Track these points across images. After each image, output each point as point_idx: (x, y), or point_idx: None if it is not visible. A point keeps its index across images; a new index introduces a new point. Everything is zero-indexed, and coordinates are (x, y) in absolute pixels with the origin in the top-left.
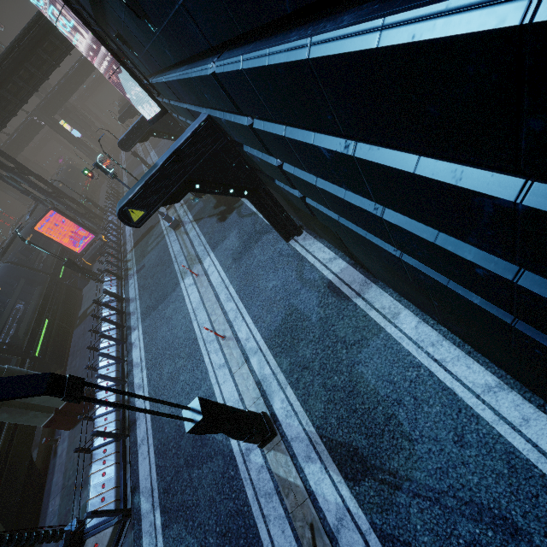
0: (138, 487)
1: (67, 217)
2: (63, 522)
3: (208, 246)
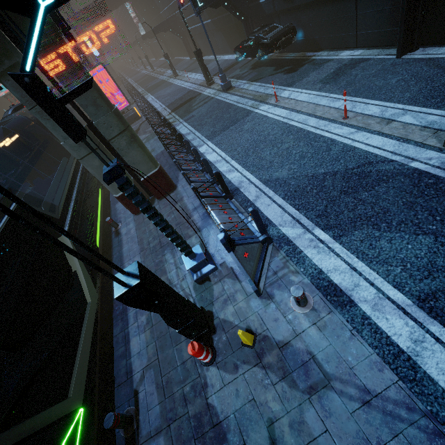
0: (270, 223)
1: (111, 77)
2: (155, 270)
3: (282, 86)
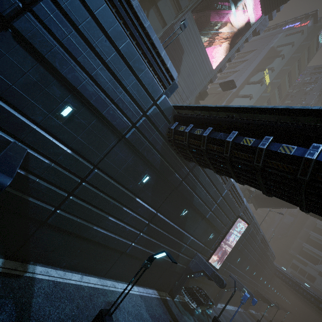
0: None
1: None
2: None
3: None
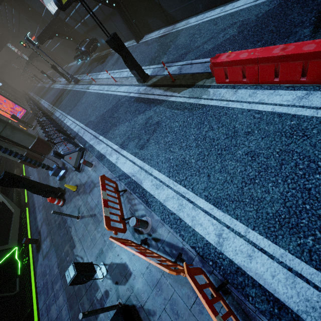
0: (86, 142)
1: (7, 98)
2: None
3: (98, 72)
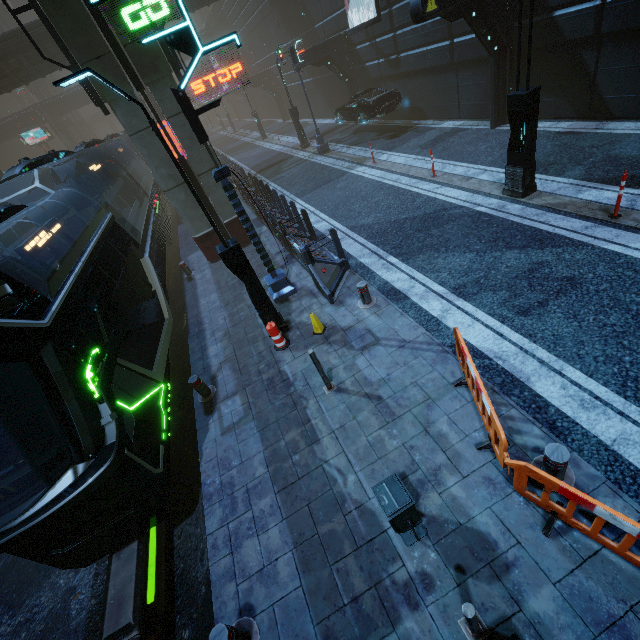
0: (350, 257)
1: None
2: (233, 301)
3: (382, 150)
